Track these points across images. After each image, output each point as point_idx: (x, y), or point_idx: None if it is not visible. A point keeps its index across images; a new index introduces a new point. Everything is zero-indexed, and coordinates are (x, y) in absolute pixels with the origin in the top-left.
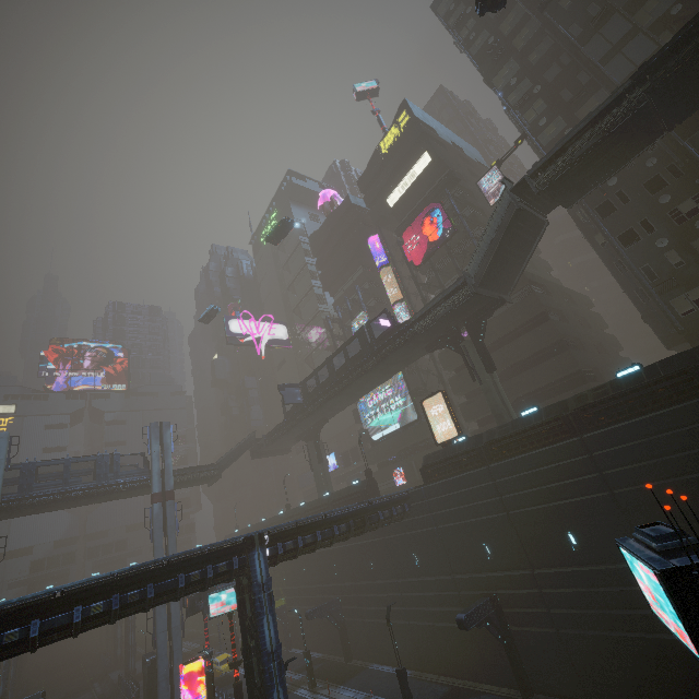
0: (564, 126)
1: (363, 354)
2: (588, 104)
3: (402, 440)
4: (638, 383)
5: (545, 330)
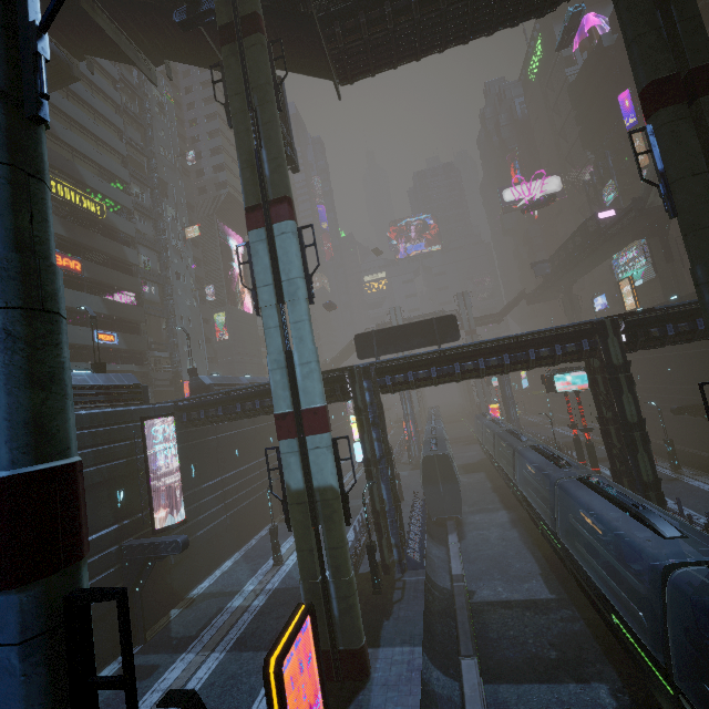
0: None
1: (582, 245)
2: None
3: (644, 293)
4: None
5: None
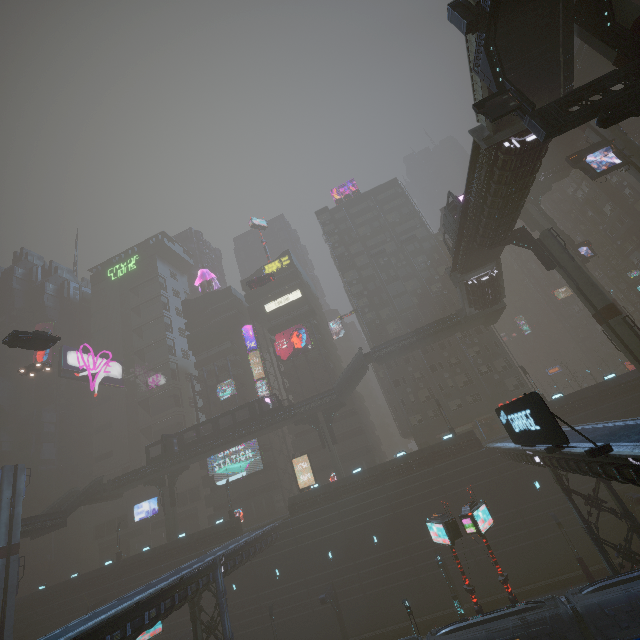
0: (375, 317)
1: (251, 420)
2: (385, 310)
3: (246, 485)
4: (407, 461)
5: (355, 420)
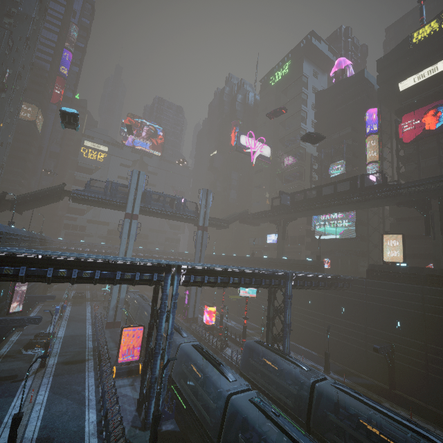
0: None
1: (350, 193)
2: None
3: (337, 245)
4: None
5: None
